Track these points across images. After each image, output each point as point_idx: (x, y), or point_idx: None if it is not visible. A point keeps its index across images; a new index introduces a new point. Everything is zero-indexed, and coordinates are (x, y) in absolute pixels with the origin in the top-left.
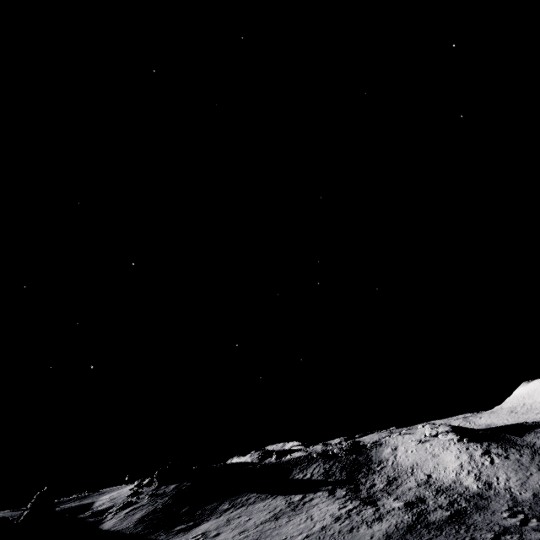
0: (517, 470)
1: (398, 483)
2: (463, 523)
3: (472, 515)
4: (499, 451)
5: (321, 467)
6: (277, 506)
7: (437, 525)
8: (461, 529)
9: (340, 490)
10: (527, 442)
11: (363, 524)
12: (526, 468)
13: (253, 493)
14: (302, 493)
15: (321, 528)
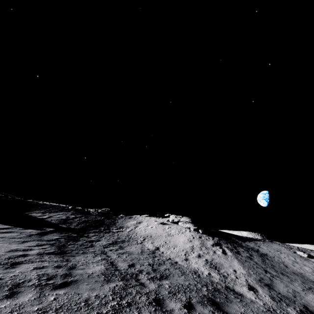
0: (254, 268)
1: (122, 246)
2: None
3: None
4: (229, 246)
5: (66, 215)
6: None
7: None
8: None
9: (56, 234)
10: (251, 247)
11: None
12: (263, 269)
13: None
14: (14, 225)
15: None
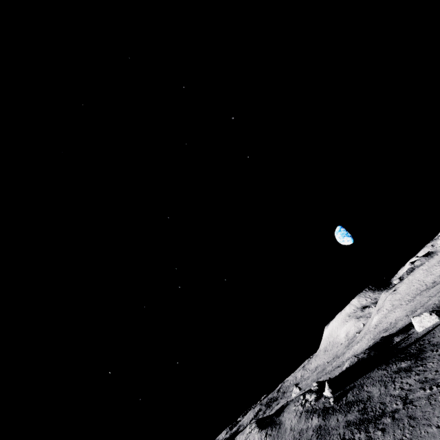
0: None
1: None
2: None
3: None
4: (270, 432)
5: None
6: None
7: None
8: None
9: None
10: (279, 420)
11: None
12: (274, 439)
13: None
14: None
15: None
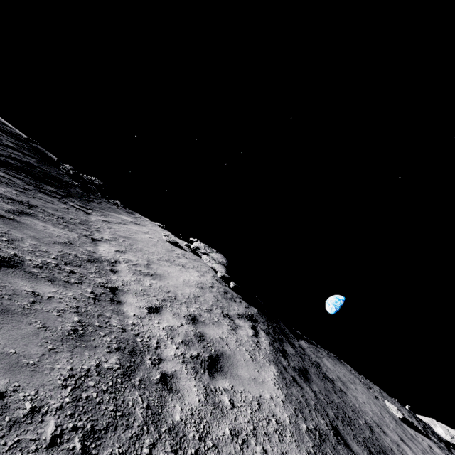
0: (311, 410)
1: (33, 215)
2: None
3: None
4: (270, 333)
5: None
6: None
7: None
8: None
9: None
10: (308, 354)
11: None
12: (331, 422)
13: None
14: None
15: None
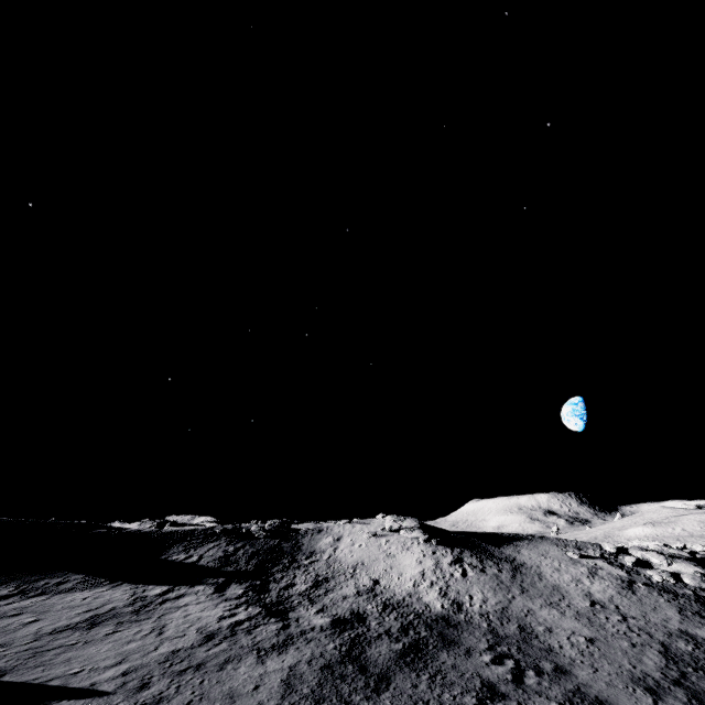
0: (496, 589)
1: (330, 587)
2: (424, 669)
3: (436, 653)
4: (473, 562)
5: (221, 549)
6: (109, 602)
7: (381, 668)
8: (422, 681)
9: (236, 587)
10: (506, 555)
11: (251, 654)
12: (508, 588)
13: (79, 573)
14: (170, 583)
15: (166, 655)
